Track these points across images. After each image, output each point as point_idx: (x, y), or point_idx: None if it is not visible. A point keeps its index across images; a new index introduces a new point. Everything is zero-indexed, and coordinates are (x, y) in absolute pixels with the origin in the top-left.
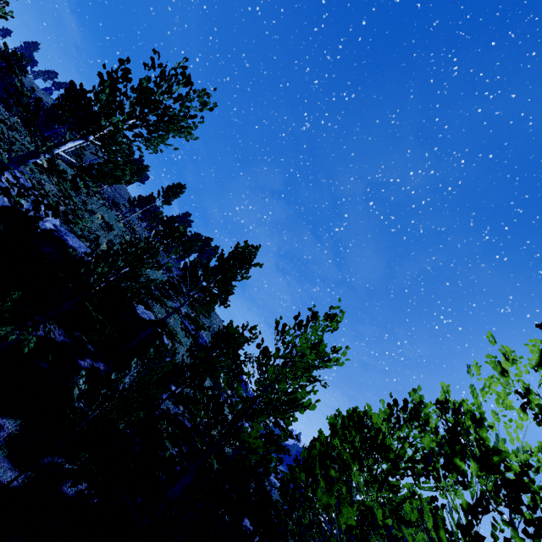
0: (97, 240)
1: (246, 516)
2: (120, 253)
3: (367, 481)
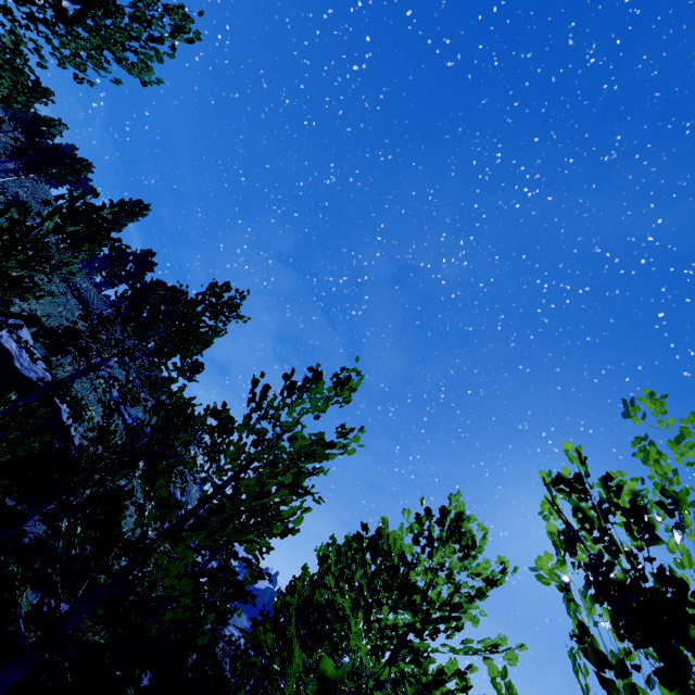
0: None
1: None
2: None
3: (375, 647)
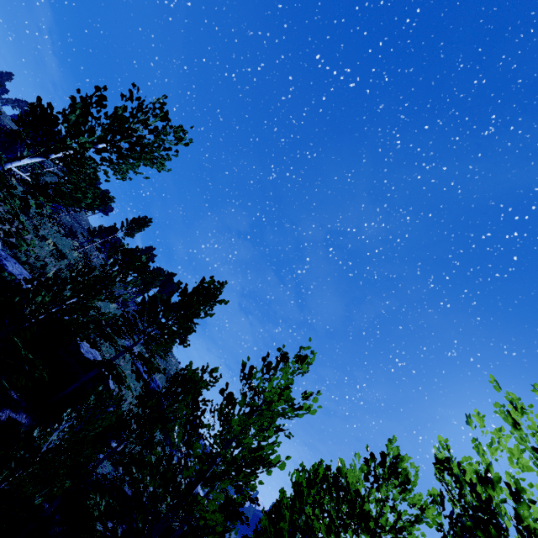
0: (44, 268)
1: None
2: (68, 281)
3: None
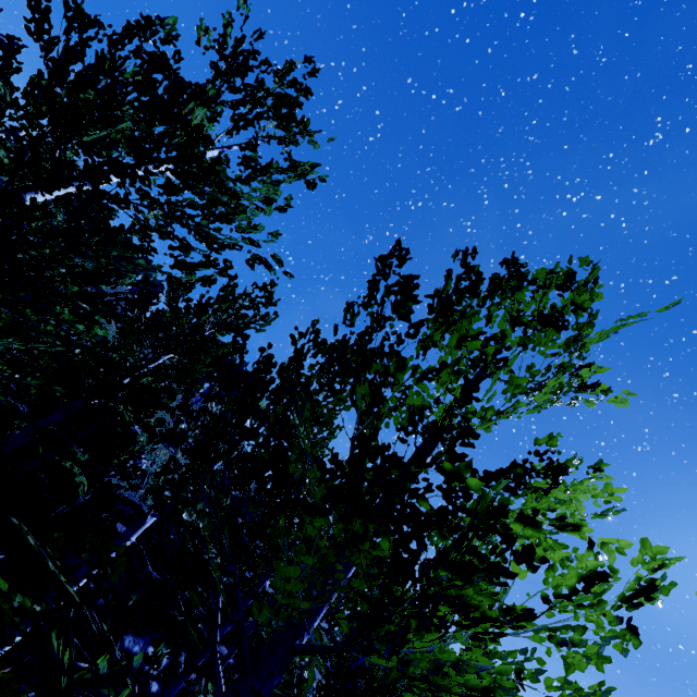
0: None
1: (226, 645)
2: None
3: None
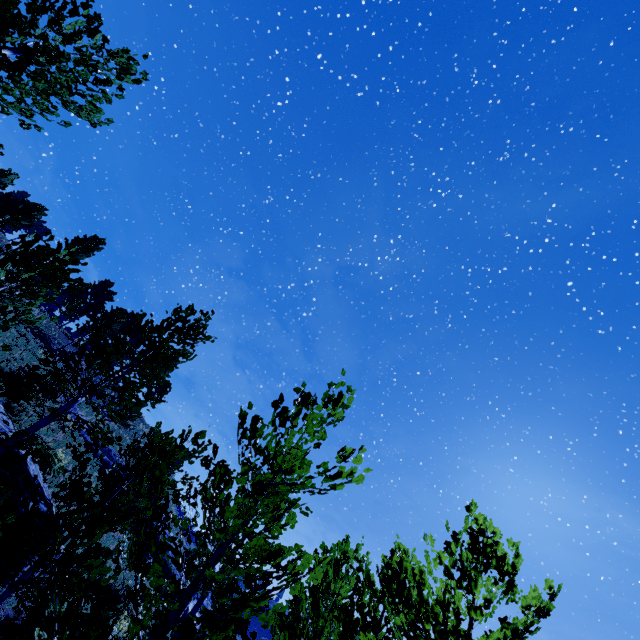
0: None
1: None
2: None
3: None
